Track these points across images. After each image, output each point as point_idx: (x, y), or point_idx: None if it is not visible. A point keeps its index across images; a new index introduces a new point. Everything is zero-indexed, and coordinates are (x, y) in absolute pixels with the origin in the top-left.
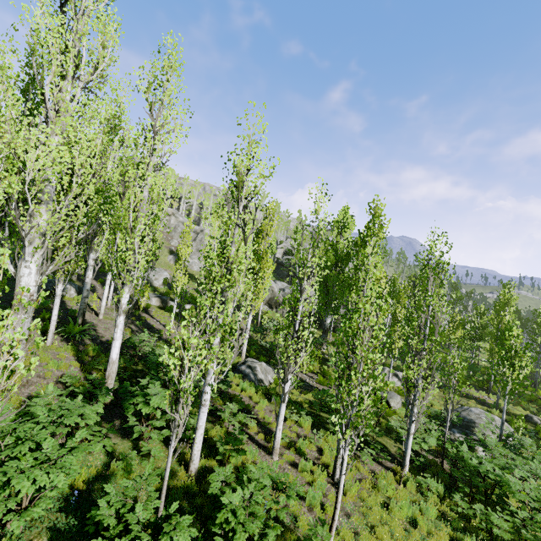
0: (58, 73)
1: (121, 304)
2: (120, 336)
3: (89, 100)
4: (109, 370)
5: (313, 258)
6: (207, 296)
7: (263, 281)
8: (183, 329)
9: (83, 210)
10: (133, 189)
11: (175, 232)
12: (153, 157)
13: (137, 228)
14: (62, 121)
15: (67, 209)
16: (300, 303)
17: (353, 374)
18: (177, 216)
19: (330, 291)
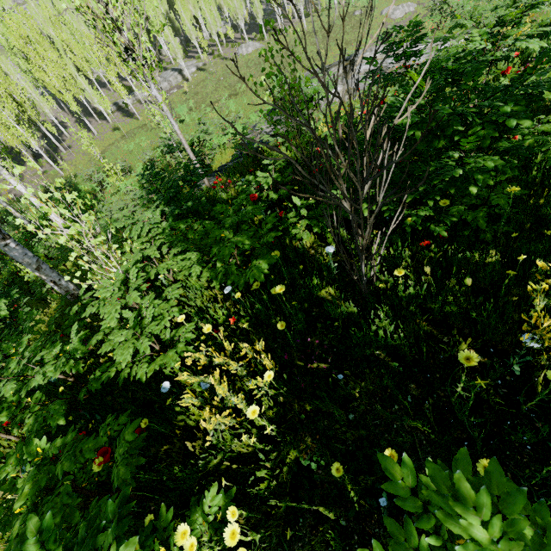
0: None
1: None
2: None
3: None
4: None
5: None
6: None
7: None
8: None
9: None
10: None
11: None
12: None
13: None
14: None
15: None
16: None
17: None
18: None
19: None
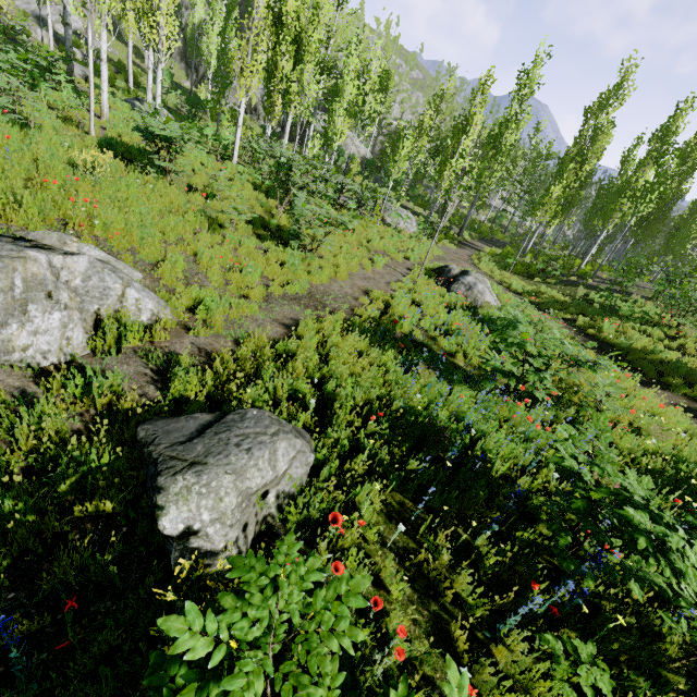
0: None
1: None
2: None
3: None
4: None
5: None
6: None
7: None
8: None
9: None
10: None
11: None
12: None
13: None
14: None
15: None
16: None
17: None
18: None
19: None
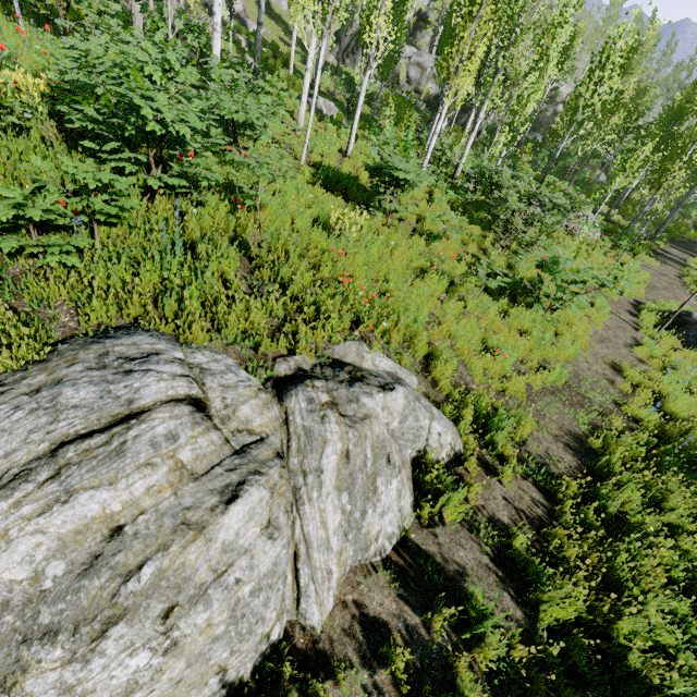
0: None
1: None
2: None
3: None
4: (133, 7)
5: None
6: None
7: None
8: None
9: None
10: None
11: None
12: None
13: None
14: None
15: None
16: None
17: None
18: None
19: None
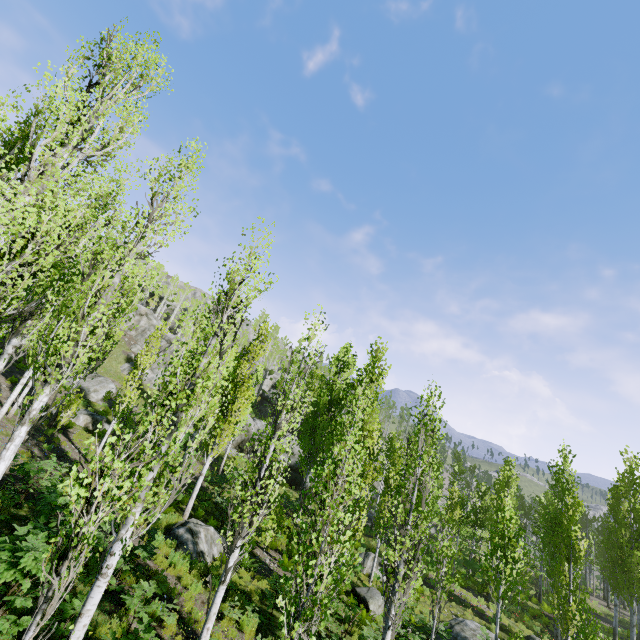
0: (59, 140)
1: (31, 409)
2: (11, 454)
3: (85, 172)
4: None
5: (296, 389)
6: (155, 411)
7: (237, 412)
8: (107, 447)
9: (27, 281)
10: (103, 272)
11: (142, 335)
12: (139, 244)
13: (91, 316)
14: (42, 183)
15: (5, 275)
16: (272, 441)
17: (316, 538)
18: (151, 318)
19: (317, 439)
